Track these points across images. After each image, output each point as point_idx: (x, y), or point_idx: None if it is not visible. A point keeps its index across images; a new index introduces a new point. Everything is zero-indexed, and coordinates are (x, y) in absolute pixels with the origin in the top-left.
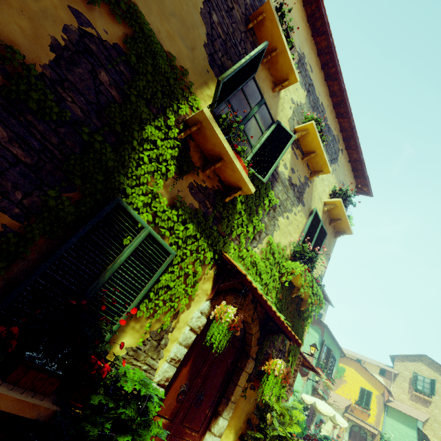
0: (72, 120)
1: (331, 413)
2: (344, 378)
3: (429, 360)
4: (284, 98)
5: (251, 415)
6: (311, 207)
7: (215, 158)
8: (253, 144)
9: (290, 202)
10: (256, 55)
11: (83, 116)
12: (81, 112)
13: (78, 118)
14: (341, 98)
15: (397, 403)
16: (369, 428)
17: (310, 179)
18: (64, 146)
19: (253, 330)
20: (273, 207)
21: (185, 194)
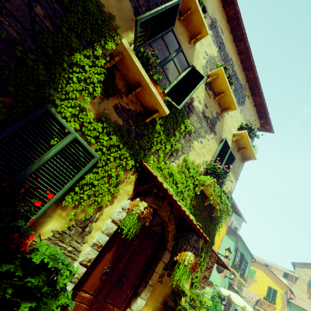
0: (8, 40)
1: (243, 304)
2: (255, 278)
3: None
4: (198, 50)
5: (167, 298)
6: (221, 137)
7: (136, 85)
8: (171, 81)
9: (203, 131)
10: (172, 8)
11: (19, 38)
12: (17, 35)
13: (14, 39)
14: (246, 55)
15: (298, 300)
16: None
17: (221, 114)
18: (0, 59)
19: (169, 228)
20: (188, 132)
21: (111, 112)
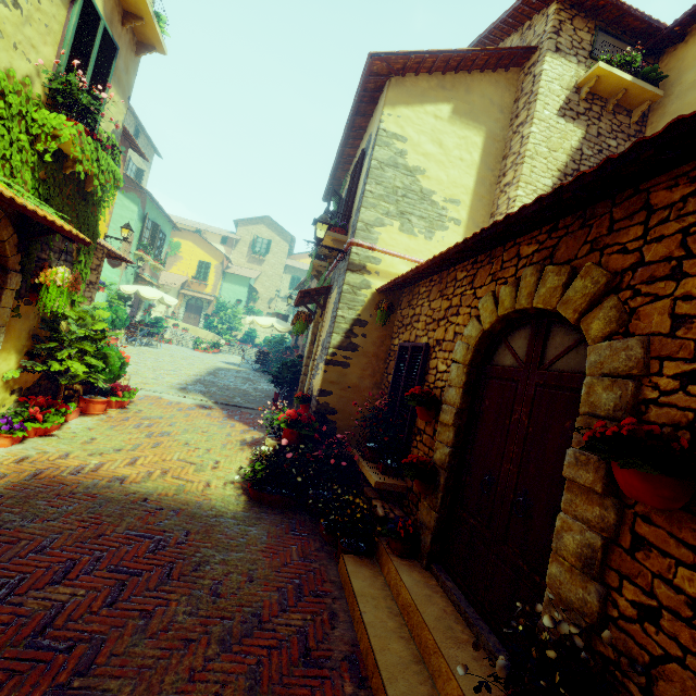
0: None
1: (159, 296)
2: (181, 255)
3: (271, 222)
4: None
5: (36, 330)
6: None
7: None
8: None
9: None
10: None
11: None
12: None
13: None
14: None
15: (236, 268)
16: (206, 298)
17: None
18: None
19: (3, 235)
20: None
21: None
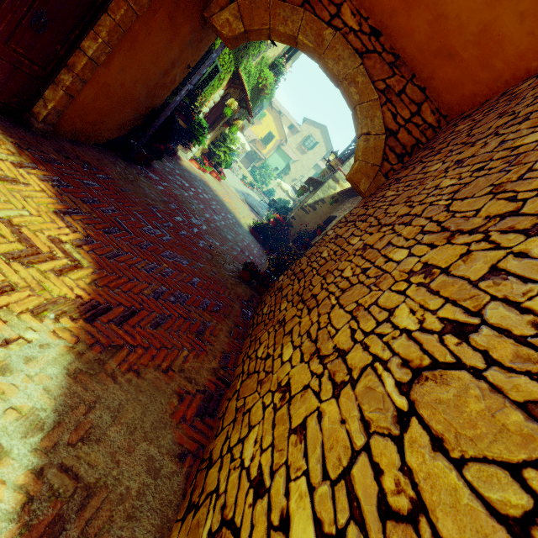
0: None
1: (244, 142)
2: (262, 122)
3: (325, 131)
4: None
5: (218, 136)
6: None
7: None
8: None
9: None
10: None
11: None
12: None
13: None
14: None
15: (287, 148)
16: (260, 156)
17: None
18: None
19: None
20: None
21: None
